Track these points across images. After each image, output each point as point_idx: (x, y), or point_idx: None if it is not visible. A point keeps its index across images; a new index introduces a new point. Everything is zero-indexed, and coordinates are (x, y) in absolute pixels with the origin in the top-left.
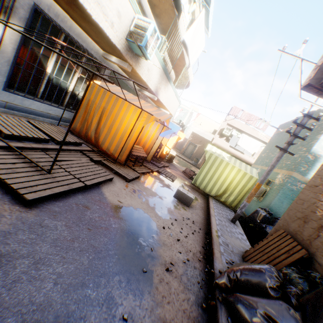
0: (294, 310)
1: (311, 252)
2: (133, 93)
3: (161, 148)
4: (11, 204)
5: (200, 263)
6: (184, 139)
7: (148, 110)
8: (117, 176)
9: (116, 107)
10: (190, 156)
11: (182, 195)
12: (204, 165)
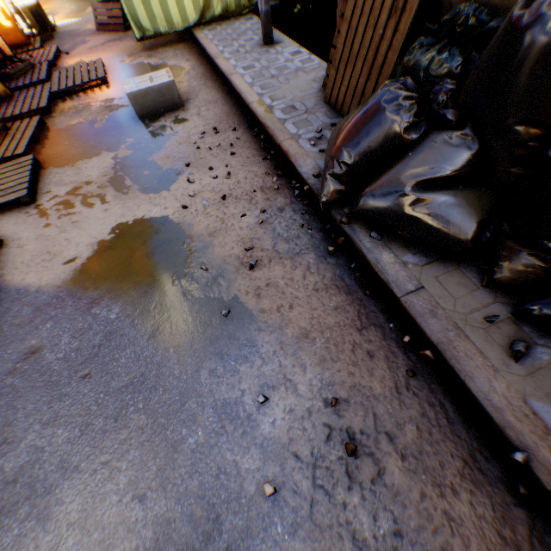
0: (460, 132)
1: None
2: None
3: None
4: None
5: (282, 194)
6: None
7: None
8: (1, 216)
9: None
10: None
11: (148, 96)
12: None
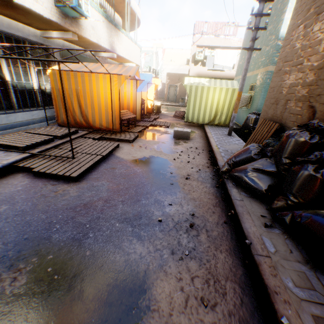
0: (269, 158)
1: (283, 123)
2: (91, 61)
3: (144, 103)
4: (66, 184)
5: (209, 169)
6: (162, 85)
7: (115, 72)
8: (121, 142)
9: (87, 84)
10: (175, 99)
11: (180, 133)
12: (189, 100)
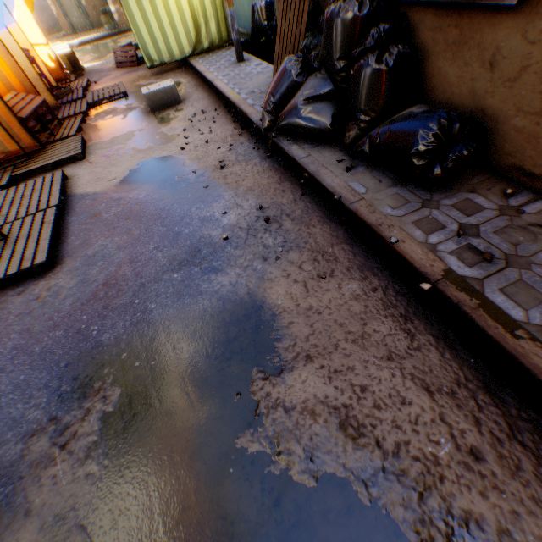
0: (319, 72)
1: None
2: None
3: (35, 61)
4: (41, 280)
5: (243, 137)
6: None
7: None
8: (64, 167)
9: None
10: (89, 21)
11: (158, 96)
12: (127, 10)
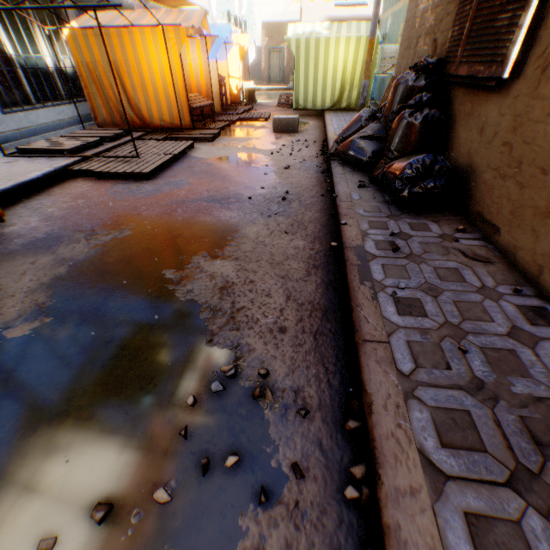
0: (379, 121)
1: None
2: (123, 9)
3: (225, 85)
4: (138, 182)
5: (317, 159)
6: (257, 52)
7: (169, 24)
8: (196, 143)
9: (128, 50)
10: (282, 78)
11: (282, 122)
12: (297, 67)
